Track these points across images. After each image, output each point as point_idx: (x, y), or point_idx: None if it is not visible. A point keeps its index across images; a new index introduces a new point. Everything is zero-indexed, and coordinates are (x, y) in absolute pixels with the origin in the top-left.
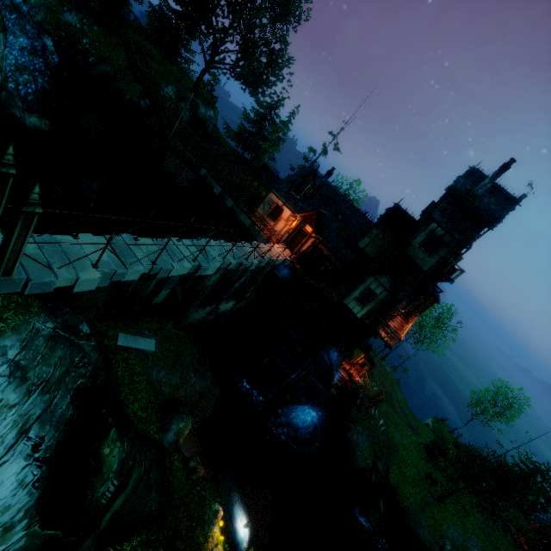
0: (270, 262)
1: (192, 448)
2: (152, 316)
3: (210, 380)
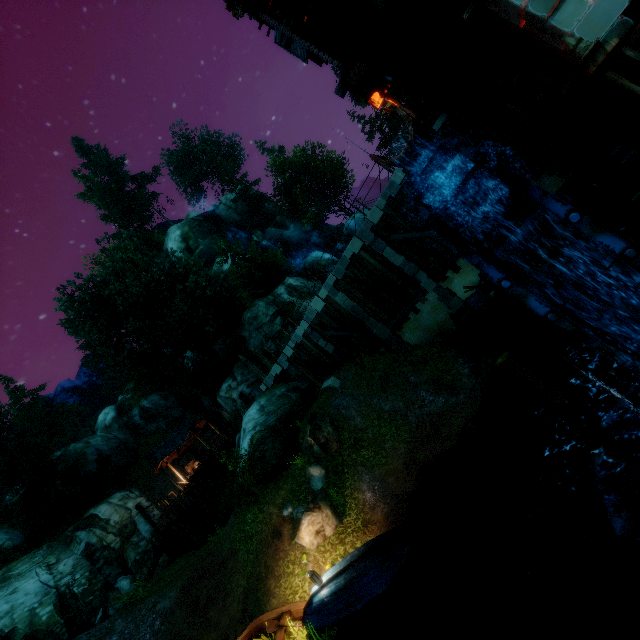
0: (390, 194)
1: (401, 486)
2: (353, 358)
3: (465, 394)
